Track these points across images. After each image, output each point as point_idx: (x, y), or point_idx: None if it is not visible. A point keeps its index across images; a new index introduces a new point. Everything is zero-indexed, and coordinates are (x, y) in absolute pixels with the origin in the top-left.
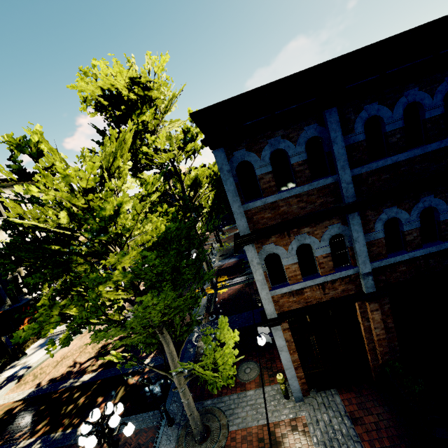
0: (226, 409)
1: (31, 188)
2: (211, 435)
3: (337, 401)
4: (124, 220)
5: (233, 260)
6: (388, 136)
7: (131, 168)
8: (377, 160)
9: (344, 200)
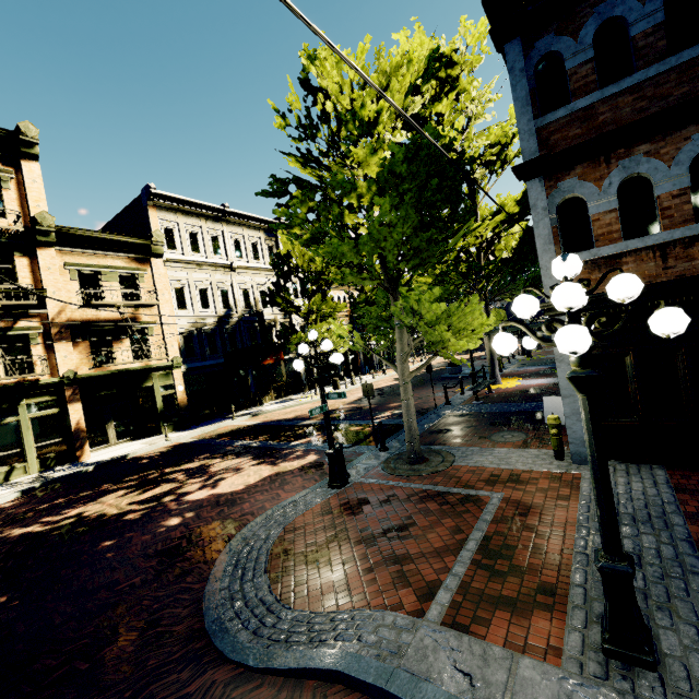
0: (458, 453)
1: (311, 68)
2: (428, 463)
3: (656, 473)
4: (380, 127)
5: (541, 367)
6: None
7: None
8: None
9: None
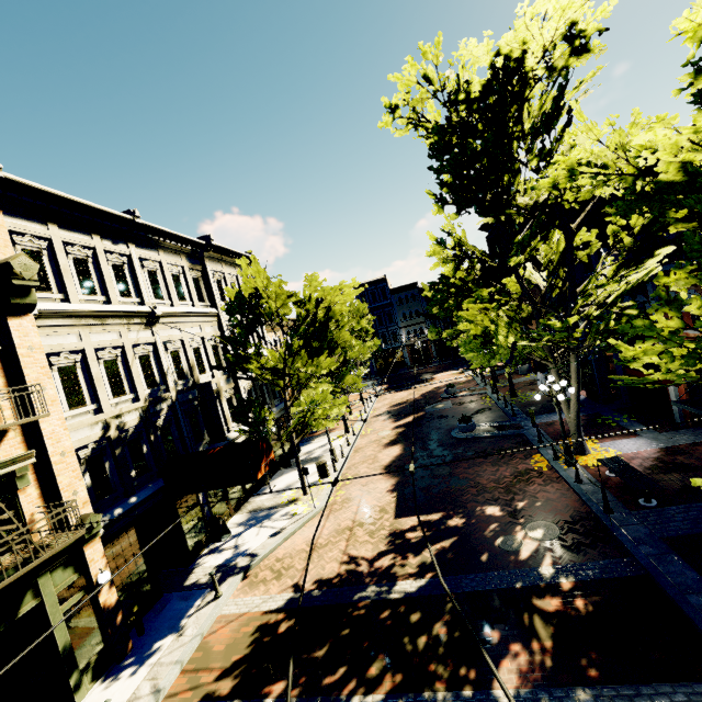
0: None
1: None
2: None
3: None
4: None
5: None
6: None
7: (481, 211)
8: None
9: None
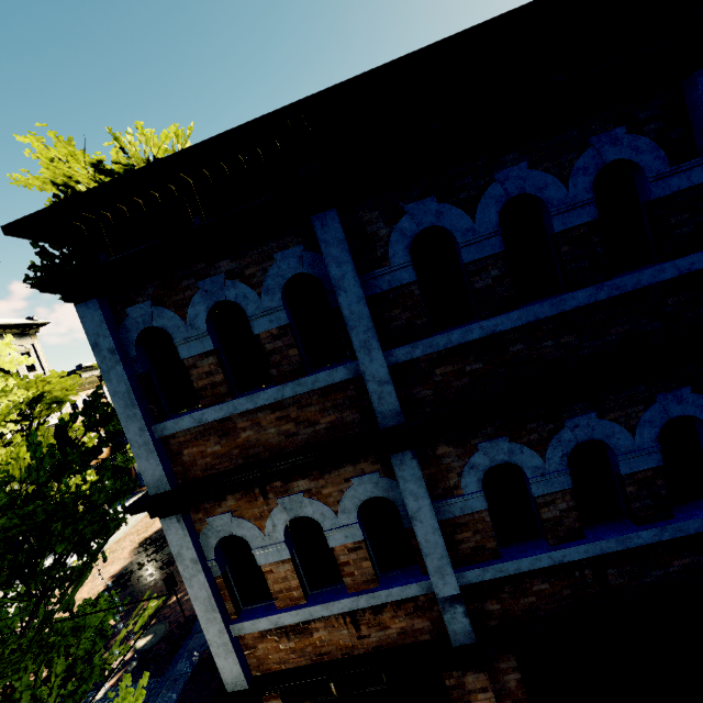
0: None
1: None
2: None
3: None
4: None
5: None
6: (470, 274)
7: None
8: (454, 327)
9: (378, 421)
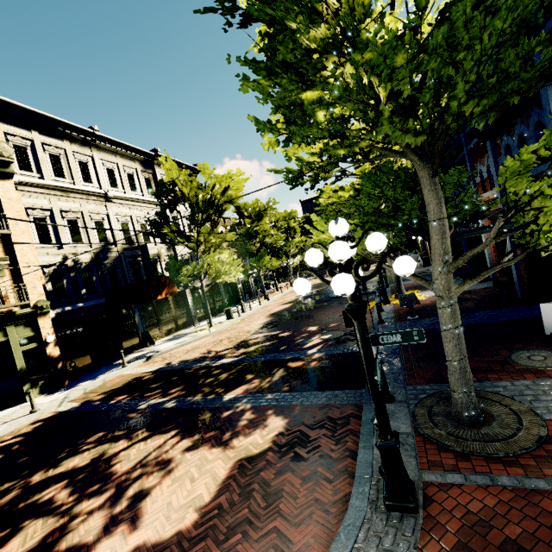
0: (513, 394)
1: None
2: (497, 420)
3: None
4: None
5: None
6: None
7: None
8: None
9: None
